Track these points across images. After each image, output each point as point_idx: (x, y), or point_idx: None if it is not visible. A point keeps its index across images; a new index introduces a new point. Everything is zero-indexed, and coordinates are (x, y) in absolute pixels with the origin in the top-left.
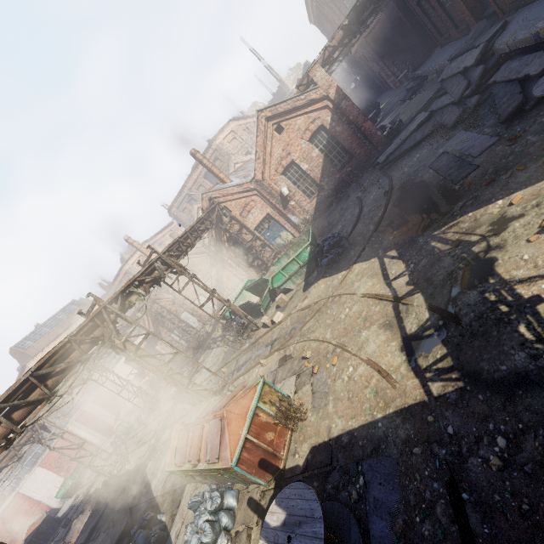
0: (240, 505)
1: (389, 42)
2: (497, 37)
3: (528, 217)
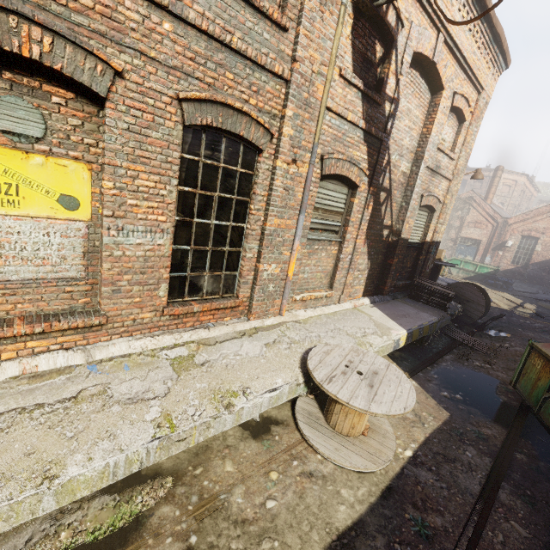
0: None
1: None
2: None
3: None
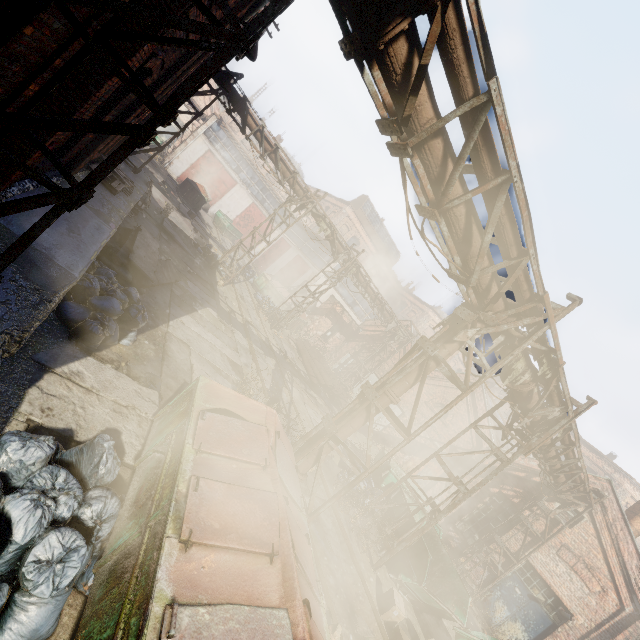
0: None
1: None
2: None
3: None
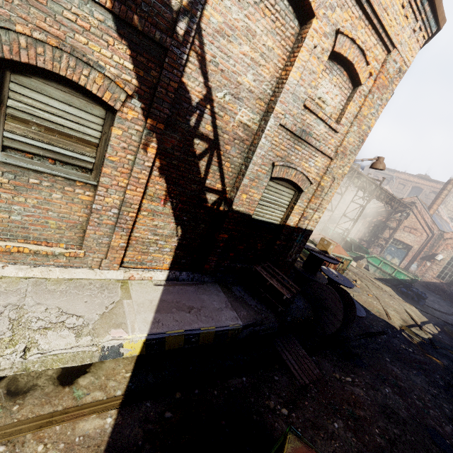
0: None
1: None
2: None
3: None
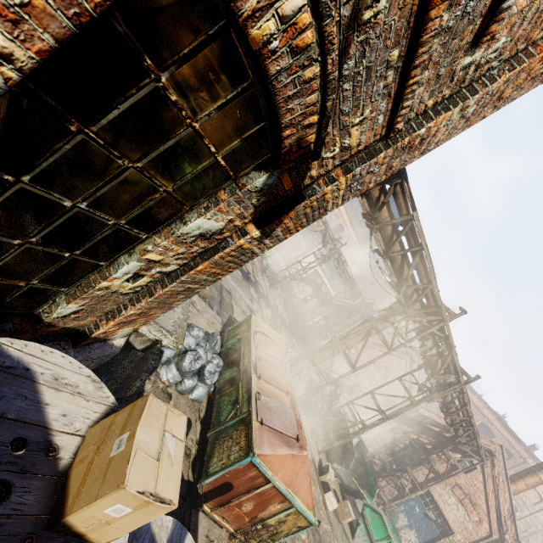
0: (190, 405)
1: None
2: None
3: None
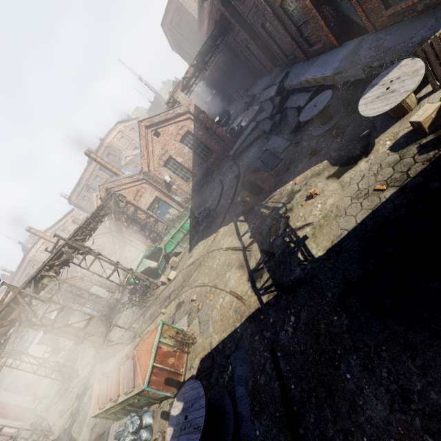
0: (156, 420)
1: (230, 70)
2: (285, 80)
3: (302, 191)
